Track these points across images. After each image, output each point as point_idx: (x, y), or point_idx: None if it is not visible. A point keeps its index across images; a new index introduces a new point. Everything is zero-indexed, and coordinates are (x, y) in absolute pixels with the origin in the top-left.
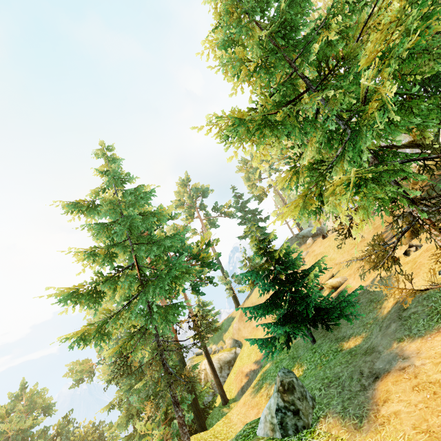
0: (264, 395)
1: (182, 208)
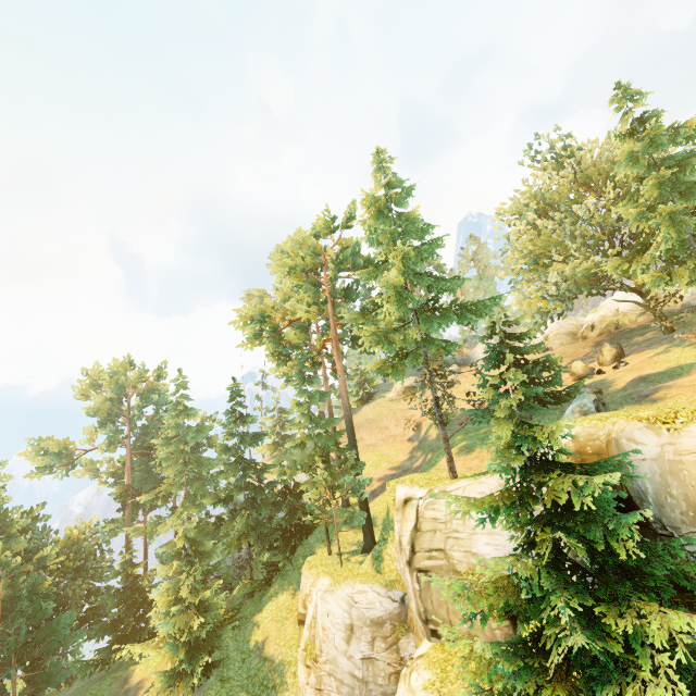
0: (483, 451)
1: None
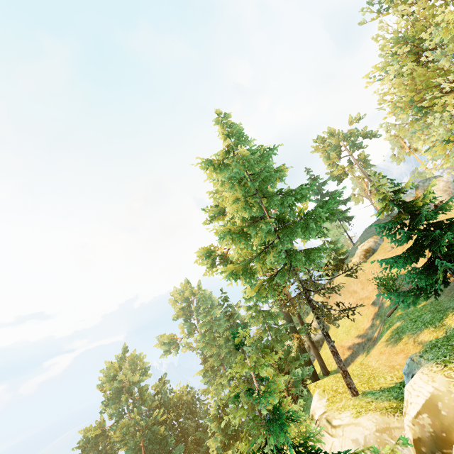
0: (409, 342)
1: None
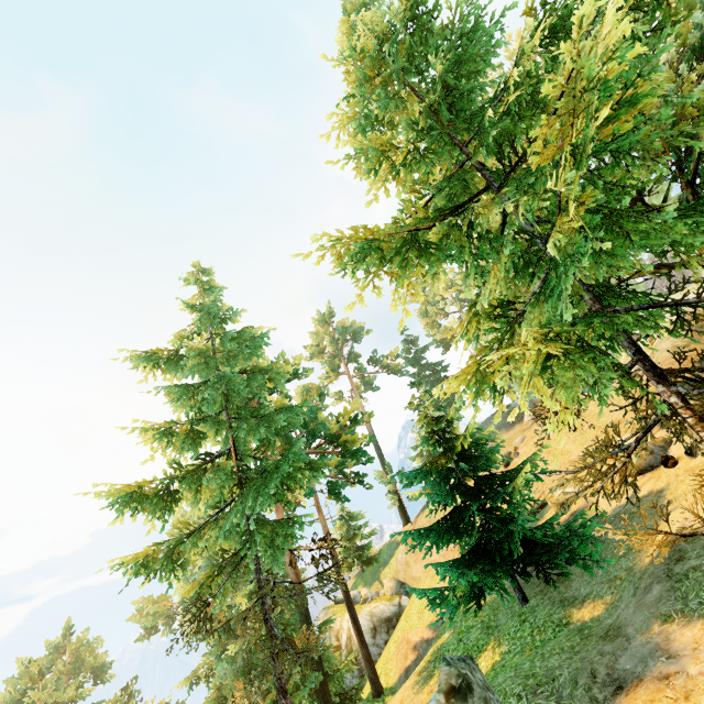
0: (434, 690)
1: (321, 358)
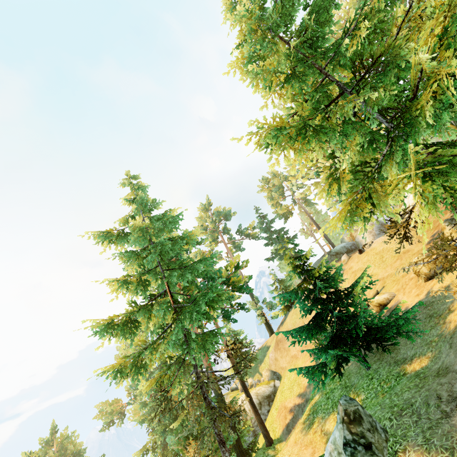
0: (317, 431)
1: (205, 233)
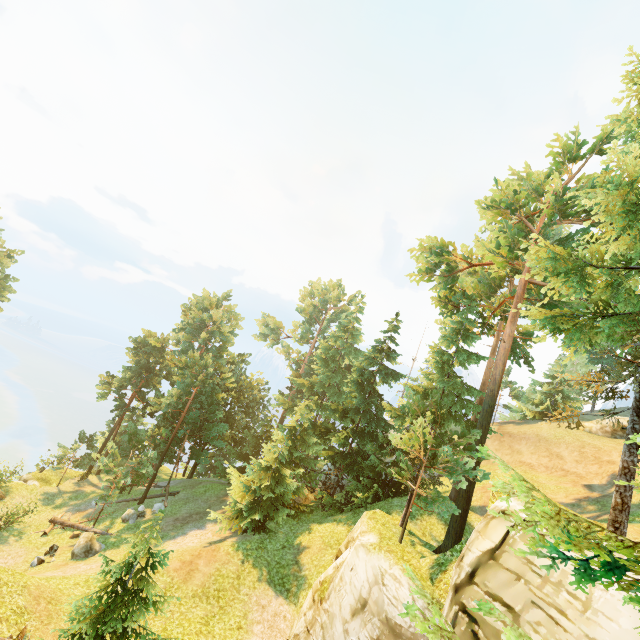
0: None
1: None
